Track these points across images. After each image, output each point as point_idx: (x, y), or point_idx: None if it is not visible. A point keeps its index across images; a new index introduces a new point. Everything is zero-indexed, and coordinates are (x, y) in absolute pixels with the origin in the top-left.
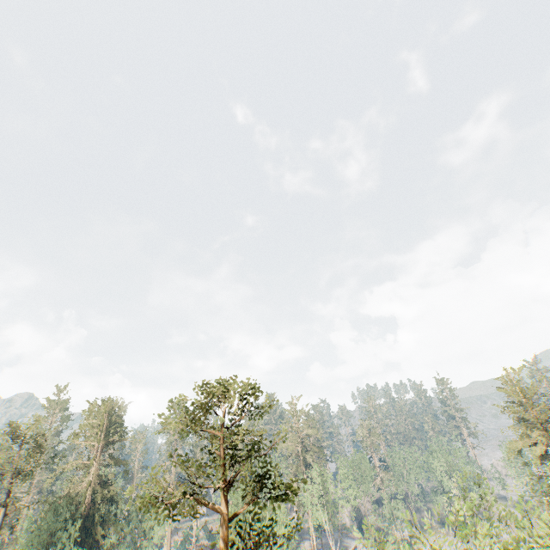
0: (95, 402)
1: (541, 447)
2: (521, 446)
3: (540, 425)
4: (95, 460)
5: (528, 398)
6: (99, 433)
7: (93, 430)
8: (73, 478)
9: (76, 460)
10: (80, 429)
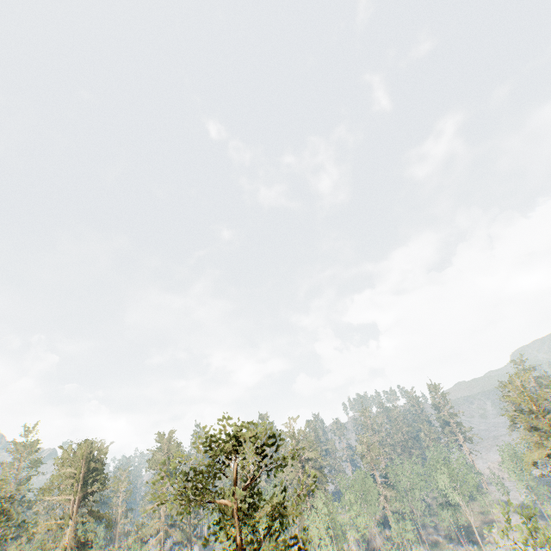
0: (70, 447)
1: None
2: (537, 457)
3: None
4: (71, 517)
5: (539, 406)
6: (75, 484)
7: (67, 481)
8: (44, 543)
9: (48, 520)
10: (52, 482)
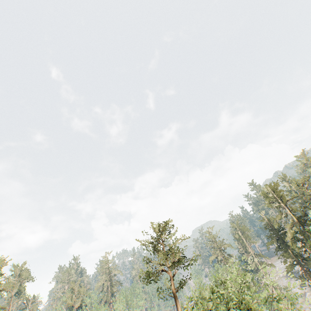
0: None
1: (220, 257)
2: (213, 258)
3: (219, 249)
4: None
5: (216, 238)
6: None
7: None
8: None
9: None
10: None
